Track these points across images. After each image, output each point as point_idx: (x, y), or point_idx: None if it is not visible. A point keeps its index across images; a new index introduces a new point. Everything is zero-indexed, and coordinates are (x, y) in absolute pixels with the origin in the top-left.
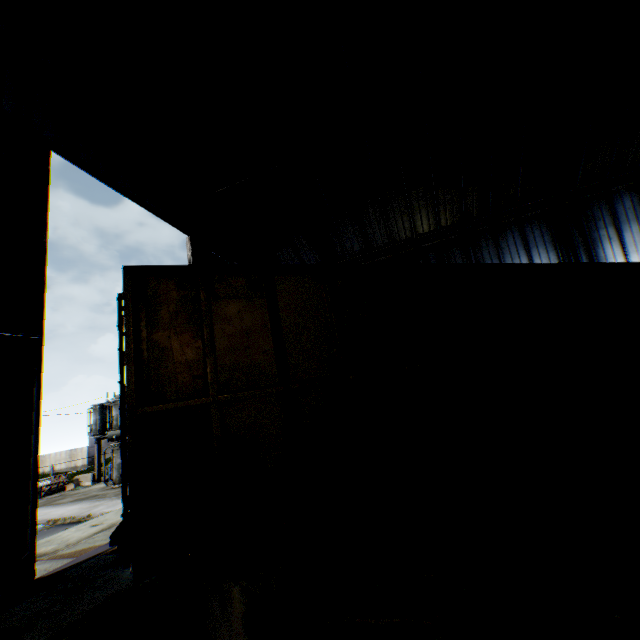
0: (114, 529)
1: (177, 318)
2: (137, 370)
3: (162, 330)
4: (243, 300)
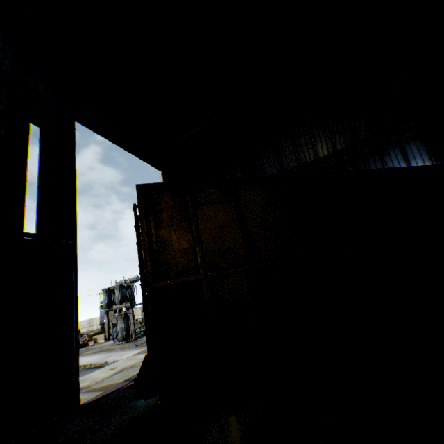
0: (125, 372)
1: (173, 219)
2: (150, 256)
3: (164, 228)
4: (217, 204)
